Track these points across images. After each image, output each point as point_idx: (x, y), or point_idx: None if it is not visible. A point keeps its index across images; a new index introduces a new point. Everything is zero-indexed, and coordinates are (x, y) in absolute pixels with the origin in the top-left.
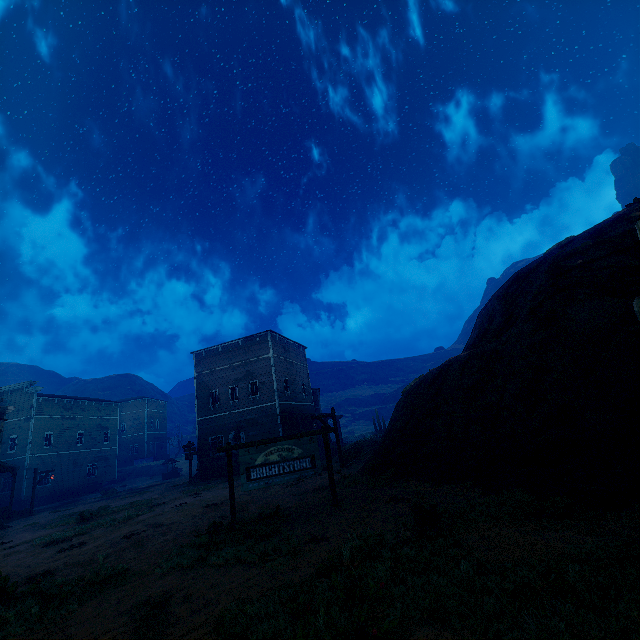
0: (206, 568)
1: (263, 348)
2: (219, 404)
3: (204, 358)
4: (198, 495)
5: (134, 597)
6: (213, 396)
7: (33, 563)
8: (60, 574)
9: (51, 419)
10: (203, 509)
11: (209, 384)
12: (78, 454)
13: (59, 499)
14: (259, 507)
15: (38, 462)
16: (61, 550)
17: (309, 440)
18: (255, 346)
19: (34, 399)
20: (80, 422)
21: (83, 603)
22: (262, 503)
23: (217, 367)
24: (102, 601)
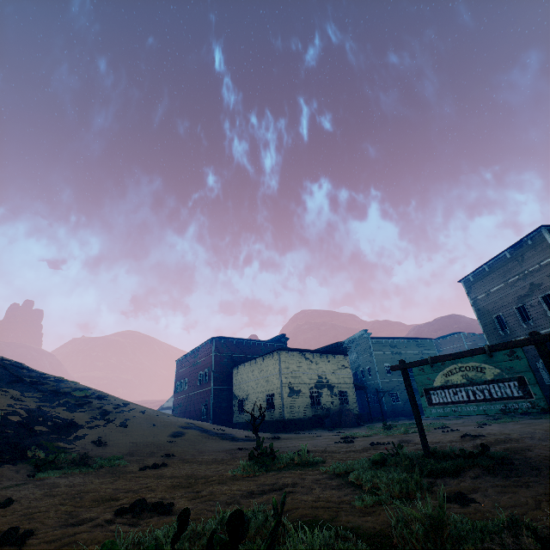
0: (338, 479)
1: (541, 251)
2: (508, 328)
3: (473, 283)
4: (483, 426)
5: (282, 479)
6: (498, 321)
7: (318, 445)
8: (307, 454)
9: (384, 354)
10: (456, 437)
11: (488, 309)
12: (413, 381)
13: (411, 415)
14: (504, 447)
15: (386, 385)
16: (336, 441)
17: (507, 355)
18: (528, 252)
19: (369, 341)
20: (405, 356)
21: (271, 471)
22: (517, 444)
23: (490, 289)
24: (277, 474)
